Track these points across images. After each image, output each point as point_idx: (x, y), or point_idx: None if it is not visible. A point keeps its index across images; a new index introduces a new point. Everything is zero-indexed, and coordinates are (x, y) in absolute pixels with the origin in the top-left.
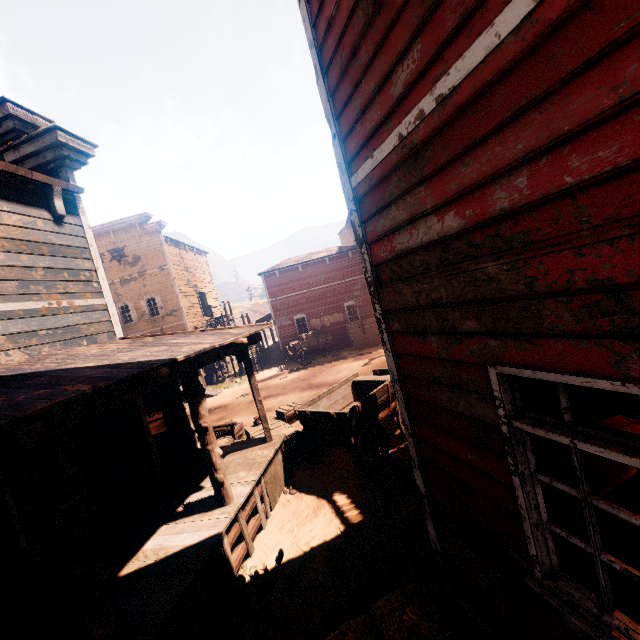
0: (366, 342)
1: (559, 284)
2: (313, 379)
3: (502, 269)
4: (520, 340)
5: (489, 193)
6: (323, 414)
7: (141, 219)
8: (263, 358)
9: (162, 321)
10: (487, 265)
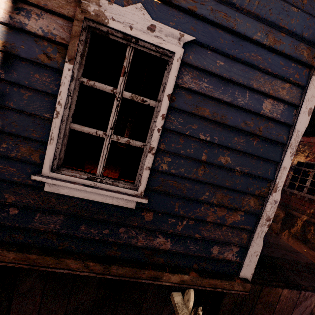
0: None
1: (314, 152)
2: None
3: (306, 148)
4: (303, 157)
5: (310, 139)
6: None
7: None
8: None
9: None
10: (304, 146)
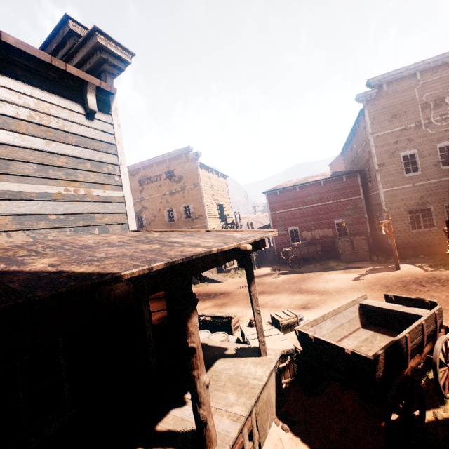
0: (354, 256)
1: None
2: (303, 284)
3: None
4: None
5: None
6: (333, 347)
7: (186, 151)
8: (260, 258)
9: (192, 222)
10: None
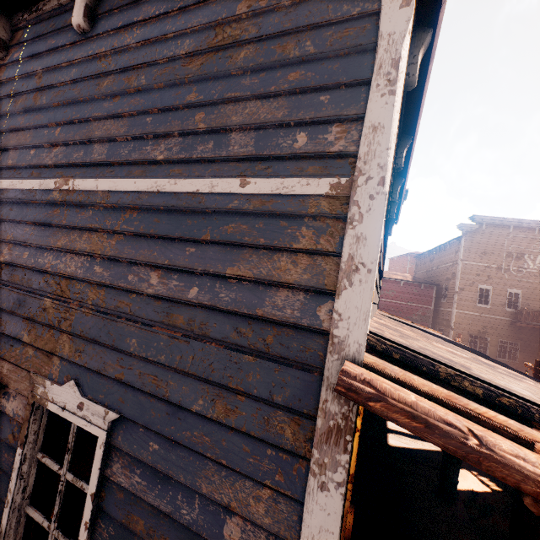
0: None
1: None
2: None
3: None
4: None
5: None
6: None
7: None
8: None
9: None
10: None
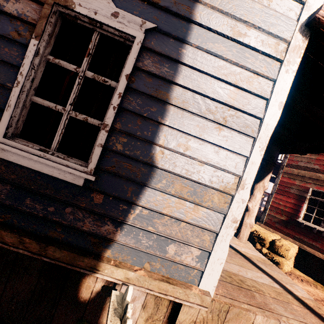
0: None
1: None
2: None
3: (323, 176)
4: (319, 186)
5: None
6: None
7: None
8: None
9: None
10: (320, 175)
